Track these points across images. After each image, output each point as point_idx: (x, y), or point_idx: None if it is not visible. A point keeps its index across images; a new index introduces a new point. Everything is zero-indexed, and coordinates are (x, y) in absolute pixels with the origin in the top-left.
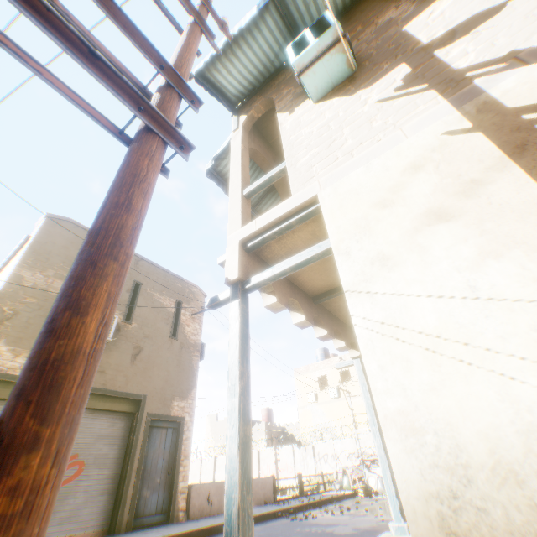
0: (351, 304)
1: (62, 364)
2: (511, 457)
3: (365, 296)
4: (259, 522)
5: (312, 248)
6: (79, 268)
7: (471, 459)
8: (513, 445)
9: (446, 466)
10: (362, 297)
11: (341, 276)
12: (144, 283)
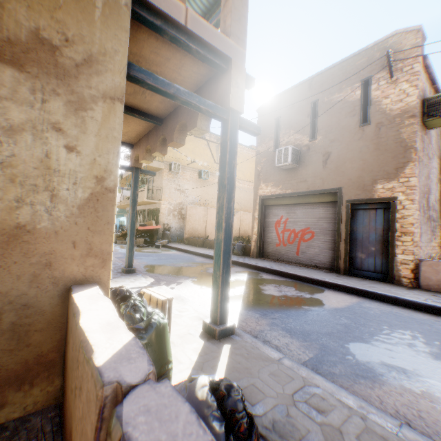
0: None
1: None
2: None
3: None
4: None
5: None
6: None
7: None
8: None
9: None
10: None
11: None
12: (320, 97)
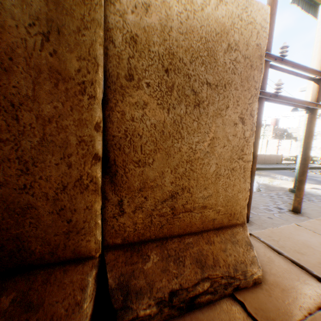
0: None
1: (307, 164)
2: None
3: None
4: (276, 170)
5: None
6: (306, 150)
7: None
8: None
9: None
10: None
11: None
12: None
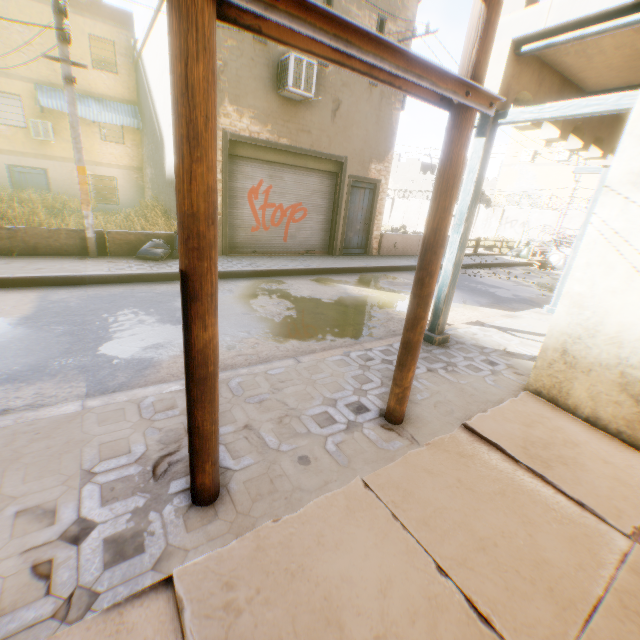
0: (599, 203)
1: (428, 297)
2: (625, 338)
3: (619, 201)
4: None
5: (606, 99)
6: (428, 254)
7: (602, 330)
8: (633, 335)
9: (584, 328)
10: (616, 201)
11: (611, 166)
12: None
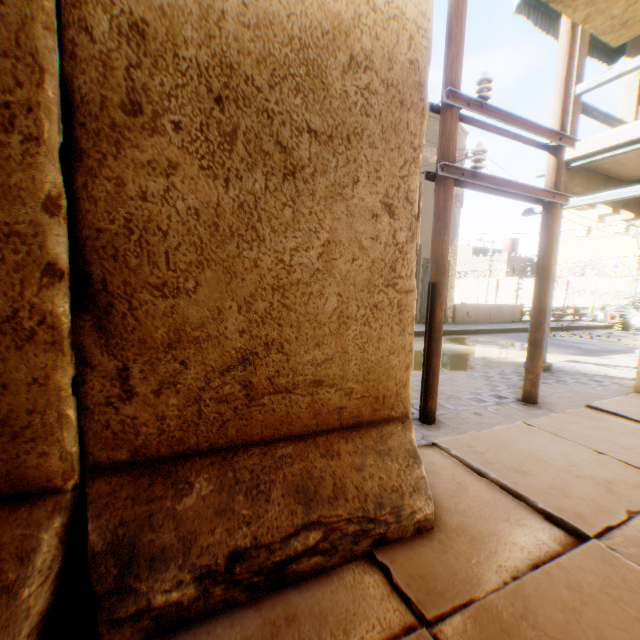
0: None
1: (544, 308)
2: None
3: None
4: (510, 333)
5: (639, 187)
6: (541, 282)
7: None
8: None
9: None
10: None
11: None
12: None
